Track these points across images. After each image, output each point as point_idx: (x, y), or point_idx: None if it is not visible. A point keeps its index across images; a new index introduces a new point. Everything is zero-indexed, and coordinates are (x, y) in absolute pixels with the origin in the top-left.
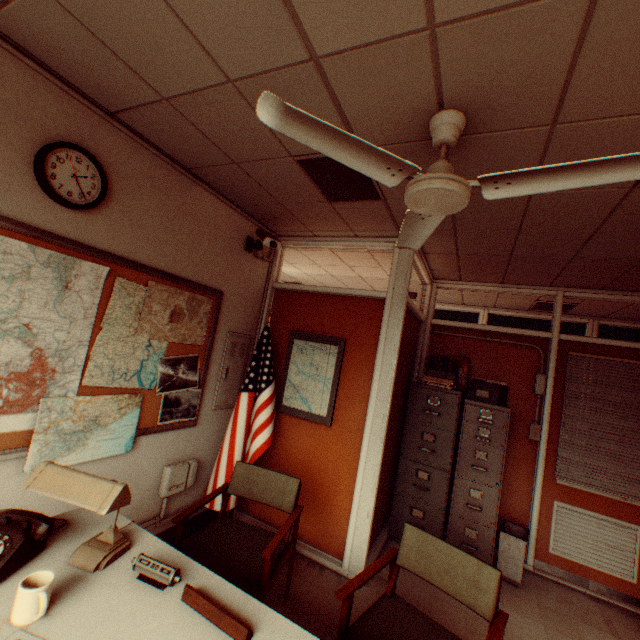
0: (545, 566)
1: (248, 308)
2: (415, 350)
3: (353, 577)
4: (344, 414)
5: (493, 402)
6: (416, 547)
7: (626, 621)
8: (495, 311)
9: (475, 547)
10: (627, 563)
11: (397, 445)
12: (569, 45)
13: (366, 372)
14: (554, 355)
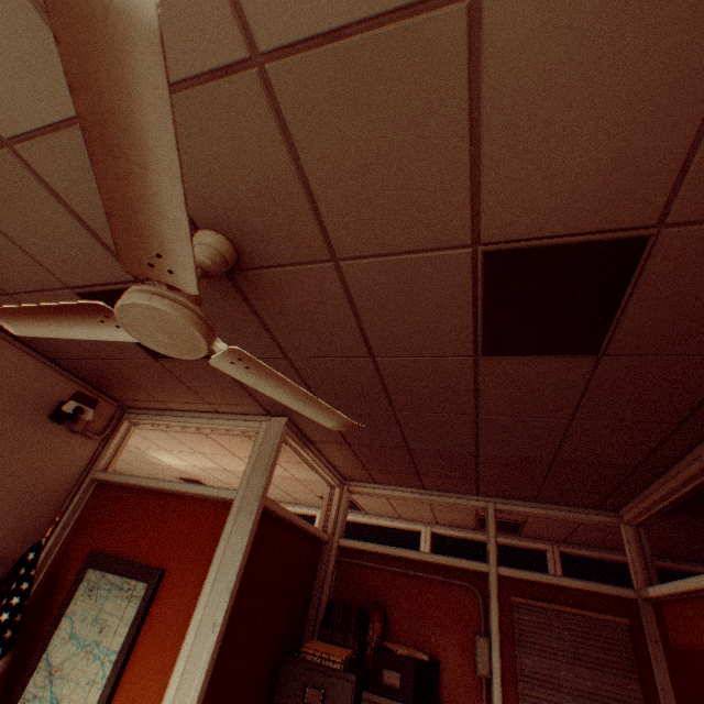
0: None
1: (28, 509)
2: (312, 589)
3: None
4: None
5: (407, 696)
6: None
7: None
8: (440, 528)
9: None
10: None
11: None
12: (280, 146)
13: (178, 637)
14: (496, 600)
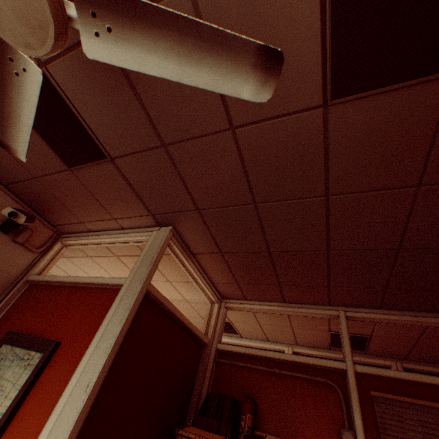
0: None
1: None
2: (193, 384)
3: None
4: None
5: None
6: None
7: None
8: (299, 348)
9: None
10: None
11: None
12: None
13: (57, 400)
14: (356, 395)
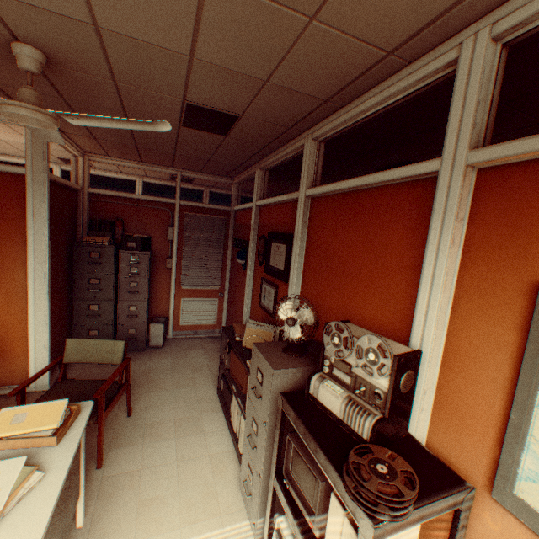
0: (179, 333)
1: None
2: (78, 216)
3: (25, 381)
4: (4, 280)
5: (140, 250)
6: (77, 349)
7: (211, 341)
8: (149, 180)
9: (137, 338)
10: (214, 316)
11: (72, 292)
12: (98, 47)
13: (20, 242)
14: (178, 215)
